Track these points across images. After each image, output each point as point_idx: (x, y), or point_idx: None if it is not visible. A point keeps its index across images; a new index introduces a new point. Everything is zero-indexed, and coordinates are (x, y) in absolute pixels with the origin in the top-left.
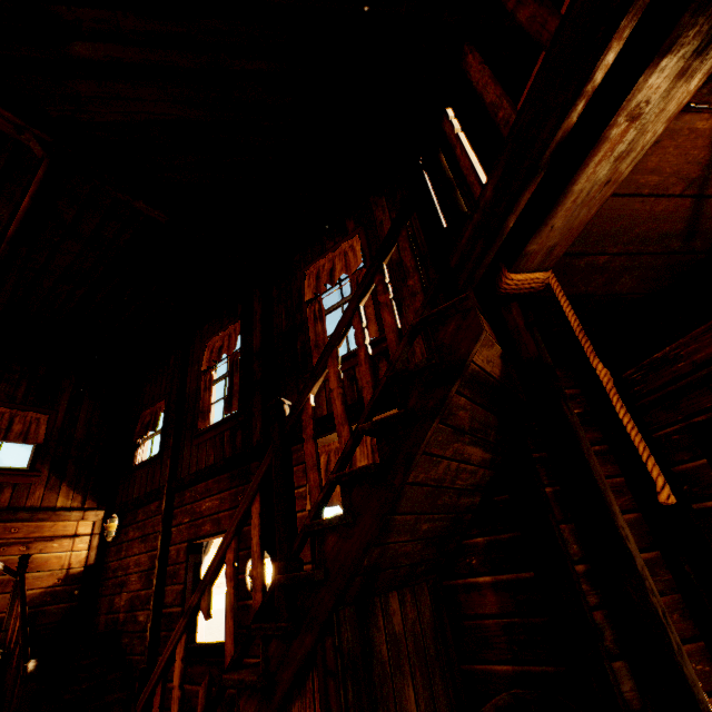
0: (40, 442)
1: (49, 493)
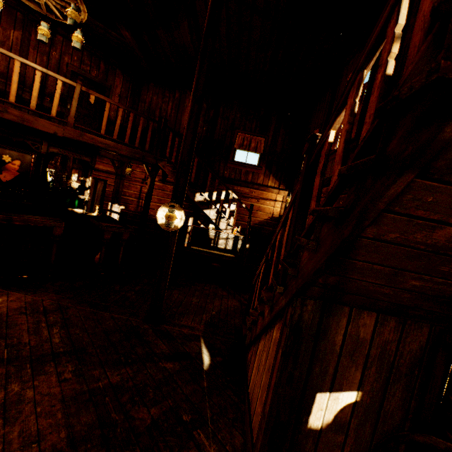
0: (261, 153)
1: (265, 178)
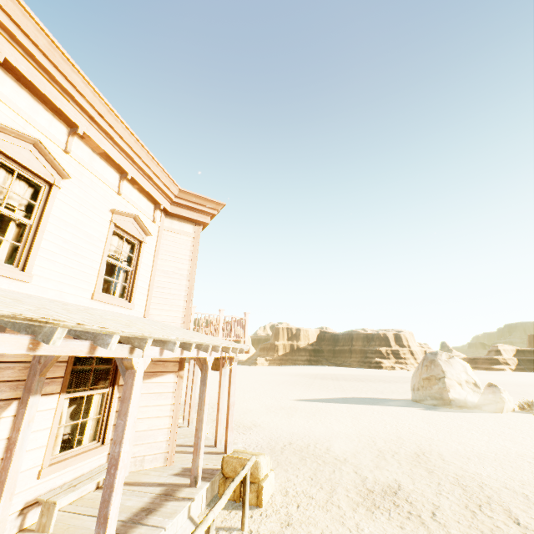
0: None
1: None
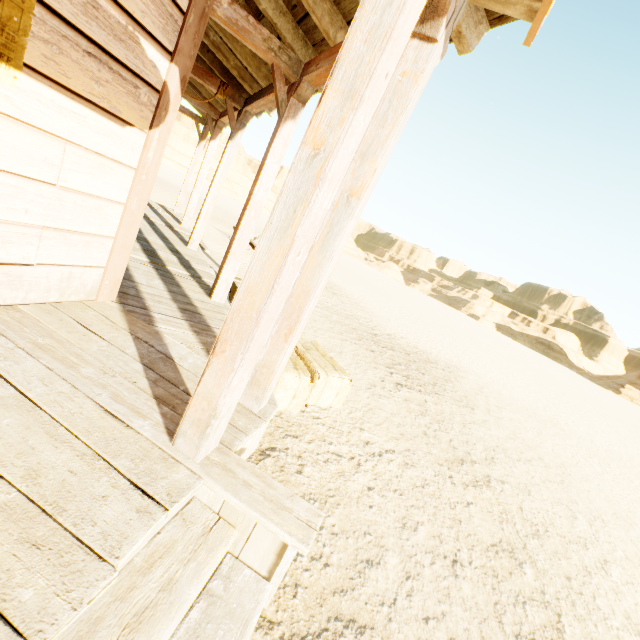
0: None
1: None
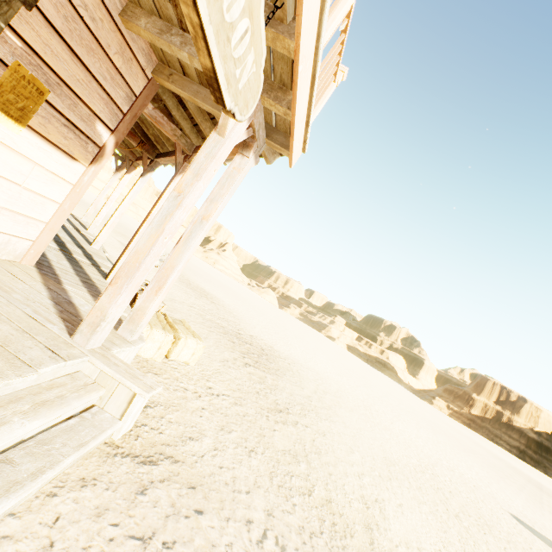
0: None
1: None
